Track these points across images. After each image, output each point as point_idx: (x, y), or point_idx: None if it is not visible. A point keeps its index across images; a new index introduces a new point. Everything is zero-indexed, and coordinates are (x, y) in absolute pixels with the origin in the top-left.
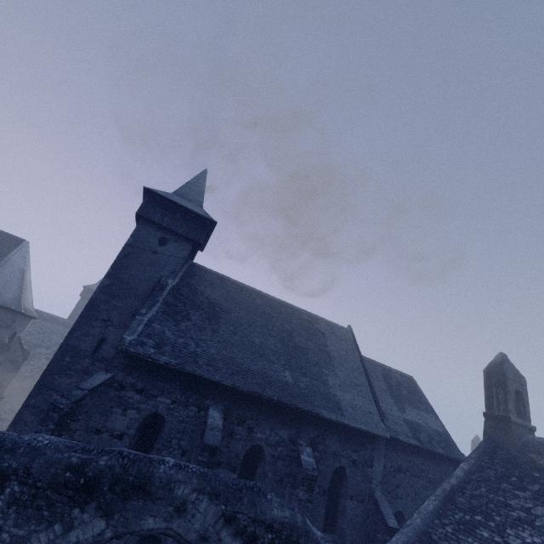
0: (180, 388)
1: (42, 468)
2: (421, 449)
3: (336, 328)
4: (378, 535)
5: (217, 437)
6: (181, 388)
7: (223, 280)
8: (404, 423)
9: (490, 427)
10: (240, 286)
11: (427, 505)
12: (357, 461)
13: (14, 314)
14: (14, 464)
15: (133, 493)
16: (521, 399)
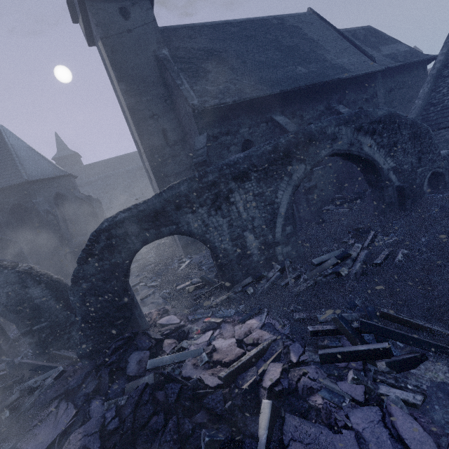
0: (247, 117)
1: (259, 160)
2: (401, 68)
3: (301, 17)
4: None
5: (293, 126)
6: (248, 117)
7: (194, 29)
8: (385, 58)
9: None
10: (210, 26)
11: (422, 91)
12: (367, 98)
13: (67, 179)
14: (245, 167)
15: (308, 145)
16: None
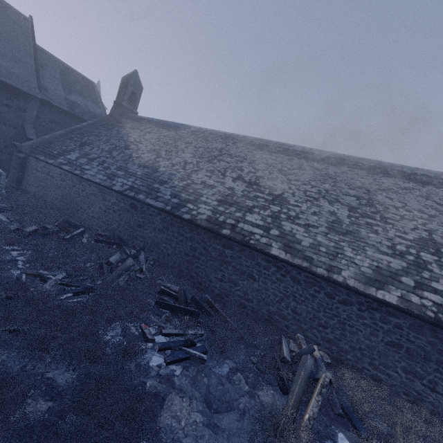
0: None
1: None
2: (74, 116)
3: (10, 10)
4: (23, 143)
5: None
6: None
7: None
8: (64, 99)
9: (113, 108)
10: None
11: (57, 132)
12: (11, 106)
13: None
14: None
15: None
16: (136, 97)
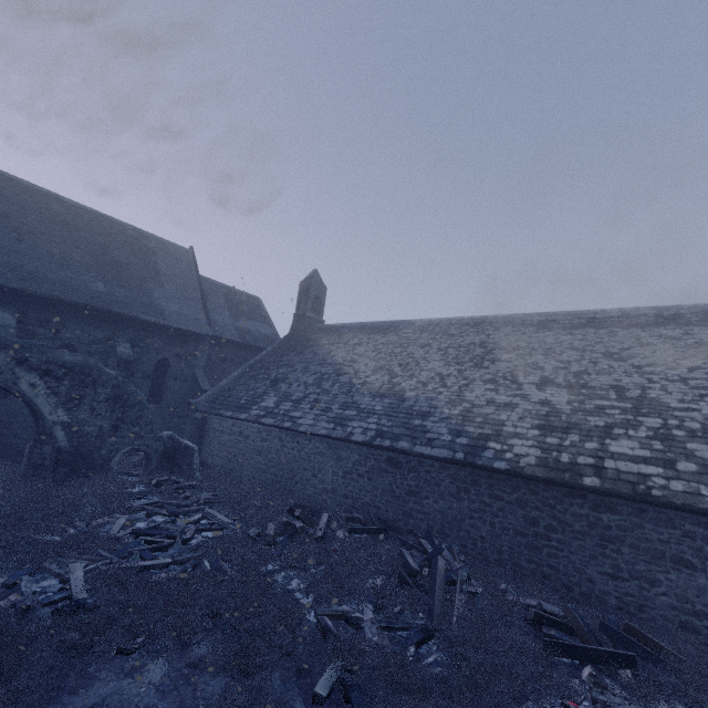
0: None
1: None
2: (246, 346)
3: (173, 248)
4: (196, 398)
5: (10, 332)
6: None
7: None
8: (234, 329)
9: (295, 323)
10: (23, 185)
11: (234, 374)
12: (181, 354)
13: None
14: None
15: None
16: (320, 302)
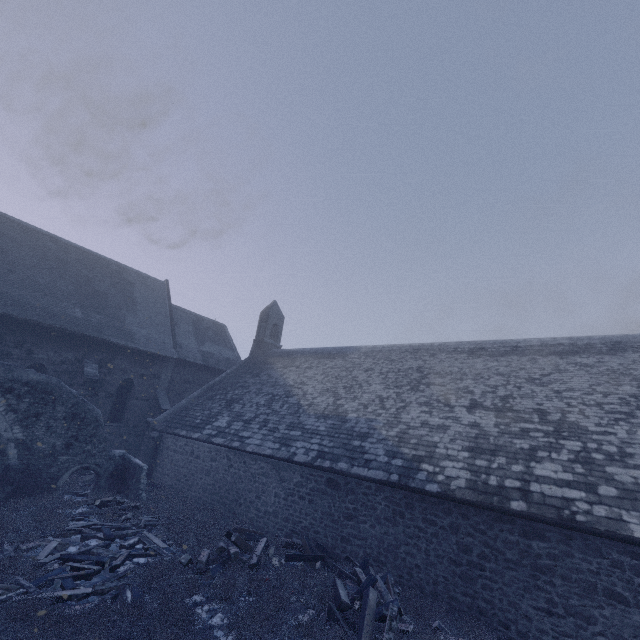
0: None
1: None
2: (208, 368)
3: (150, 280)
4: (155, 417)
5: None
6: None
7: None
8: (198, 352)
9: (254, 348)
10: (25, 227)
11: (194, 394)
12: (146, 375)
13: None
14: None
15: None
16: (278, 329)
